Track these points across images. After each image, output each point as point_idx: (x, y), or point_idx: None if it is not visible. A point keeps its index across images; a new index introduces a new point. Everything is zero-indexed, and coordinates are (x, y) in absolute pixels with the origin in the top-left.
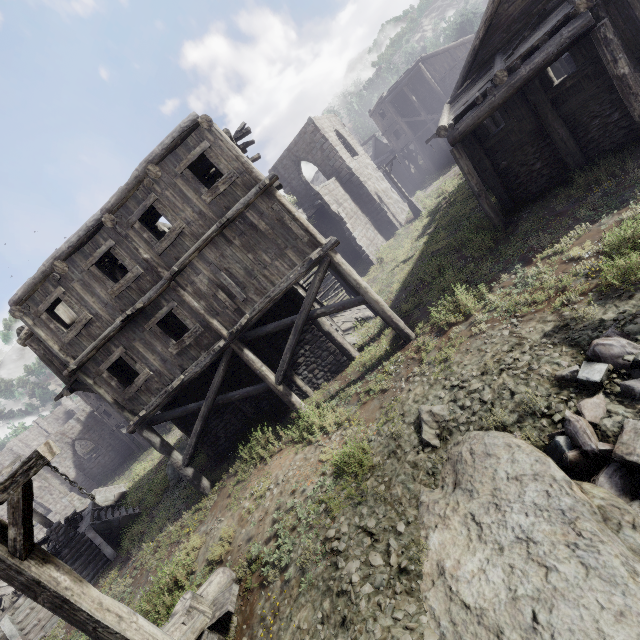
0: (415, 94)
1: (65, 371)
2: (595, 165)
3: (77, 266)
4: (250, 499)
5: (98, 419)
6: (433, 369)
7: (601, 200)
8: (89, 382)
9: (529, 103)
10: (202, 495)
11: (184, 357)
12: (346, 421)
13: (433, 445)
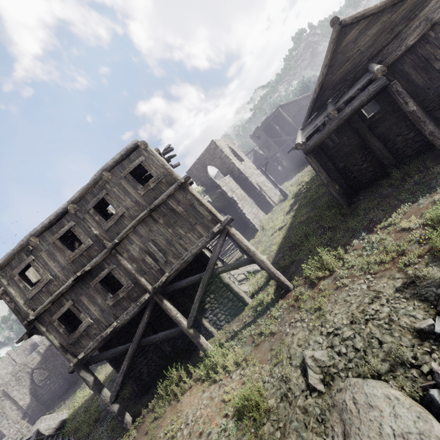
0: (278, 125)
1: (25, 321)
2: (404, 164)
3: (46, 240)
4: (163, 439)
5: (54, 351)
6: (310, 316)
7: (415, 187)
8: (42, 329)
9: (353, 128)
10: (124, 430)
11: (118, 307)
12: (244, 361)
13: (319, 390)
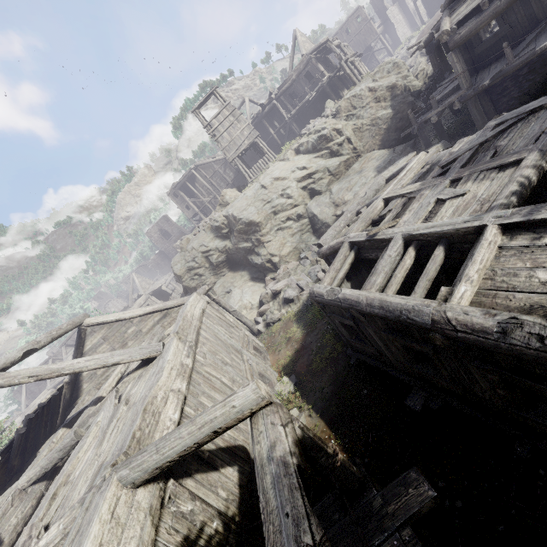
0: None
1: None
2: None
3: None
4: None
5: None
6: None
7: None
8: None
9: None
10: None
11: None
12: None
13: None
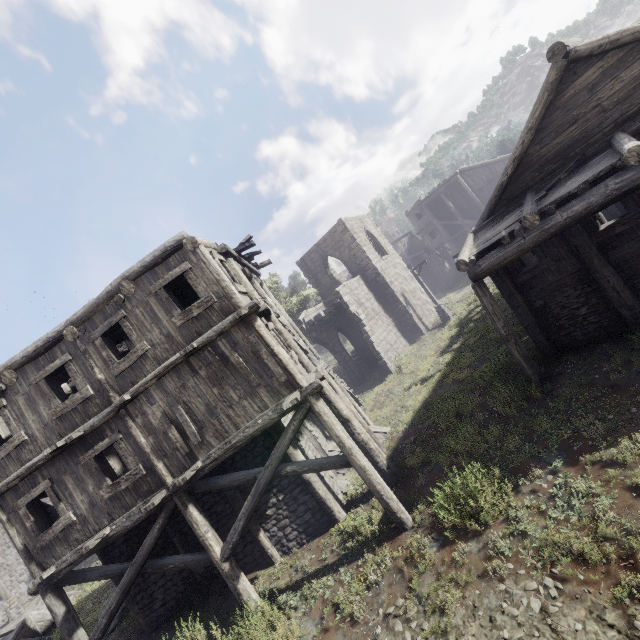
0: (452, 200)
1: None
2: None
3: (27, 378)
4: None
5: None
6: (423, 619)
7: None
8: (2, 518)
9: (569, 244)
10: None
11: (117, 503)
12: None
13: None
